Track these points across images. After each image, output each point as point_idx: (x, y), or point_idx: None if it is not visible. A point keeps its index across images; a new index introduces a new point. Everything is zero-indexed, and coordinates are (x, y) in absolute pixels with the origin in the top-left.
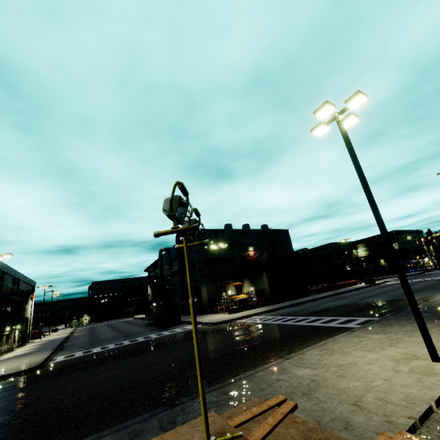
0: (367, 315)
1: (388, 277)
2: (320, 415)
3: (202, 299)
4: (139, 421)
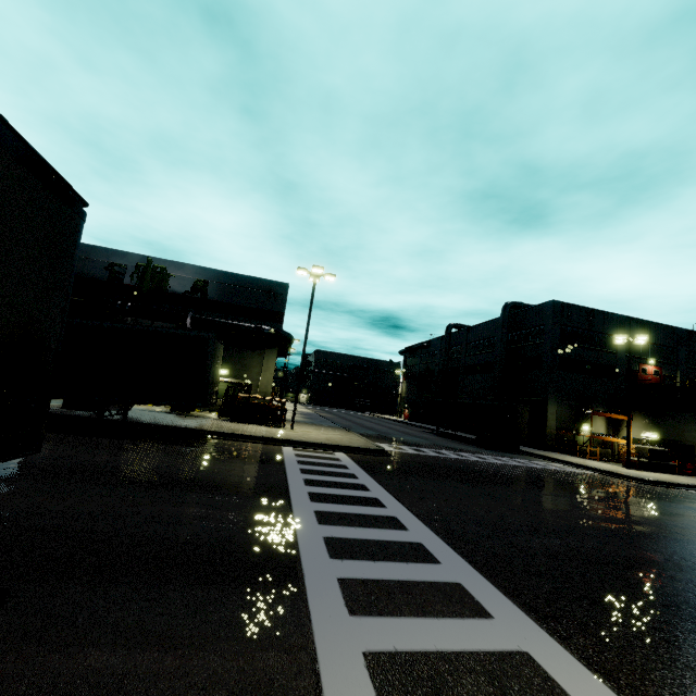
0: None
1: None
2: None
3: (546, 424)
4: None
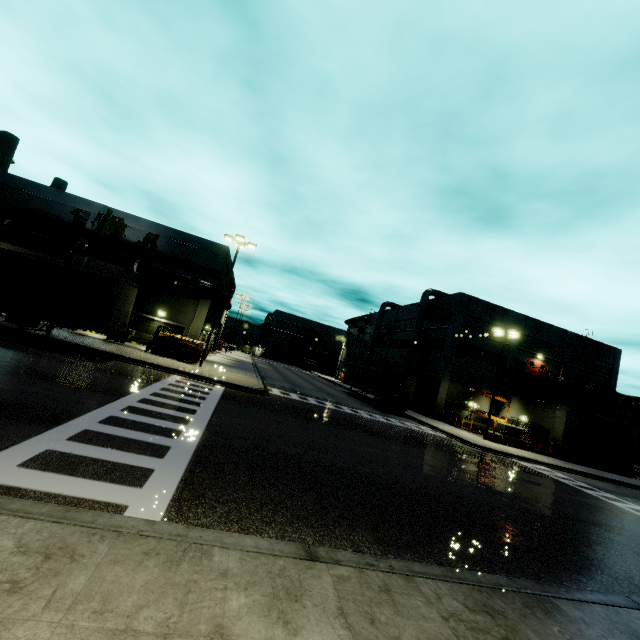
0: None
1: None
2: None
3: (437, 397)
4: (597, 601)
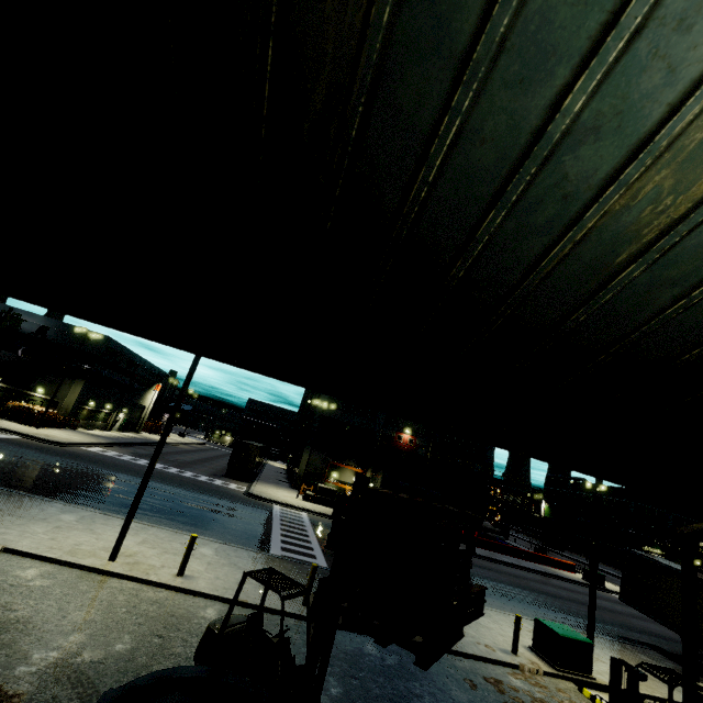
0: None
1: None
2: None
3: (299, 467)
4: None
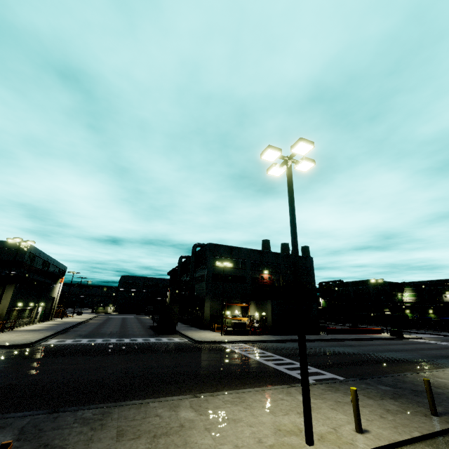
0: (340, 372)
1: (428, 333)
2: None
3: (204, 313)
4: (17, 416)
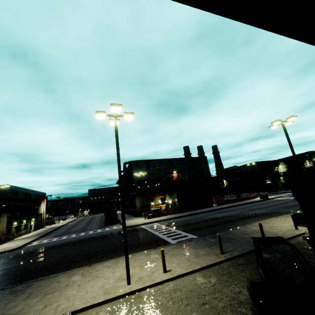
0: (200, 233)
1: (289, 191)
2: (25, 309)
3: (136, 207)
4: None
